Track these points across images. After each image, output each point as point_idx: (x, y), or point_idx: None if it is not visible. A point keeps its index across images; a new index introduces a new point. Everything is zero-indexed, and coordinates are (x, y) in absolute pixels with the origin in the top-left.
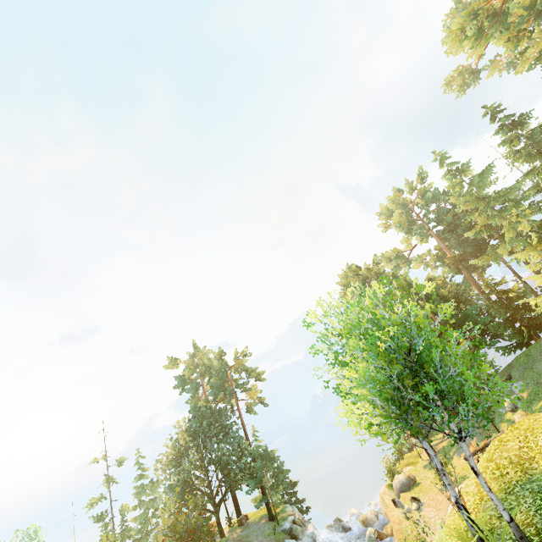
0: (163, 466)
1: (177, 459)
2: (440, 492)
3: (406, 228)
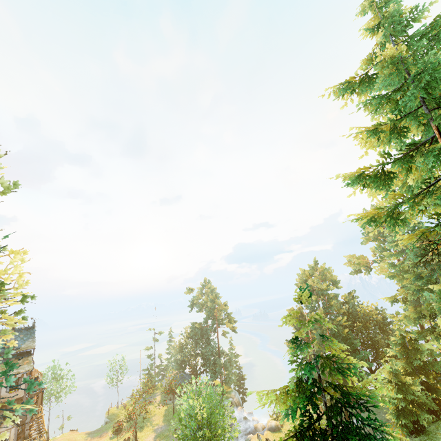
0: (173, 350)
1: (181, 348)
2: None
3: (377, 240)
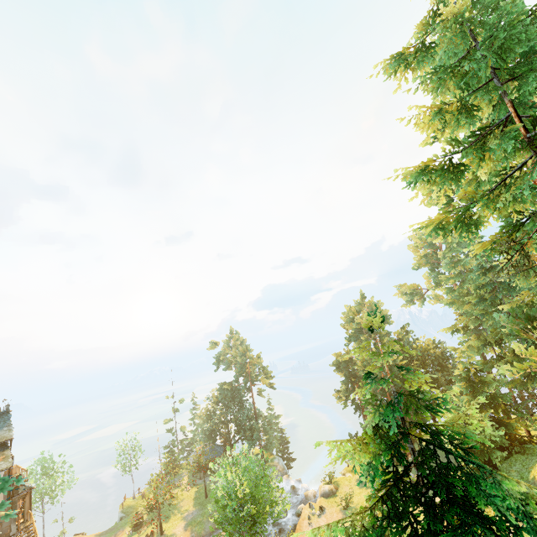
0: (199, 419)
1: (209, 415)
2: (338, 511)
3: (431, 265)
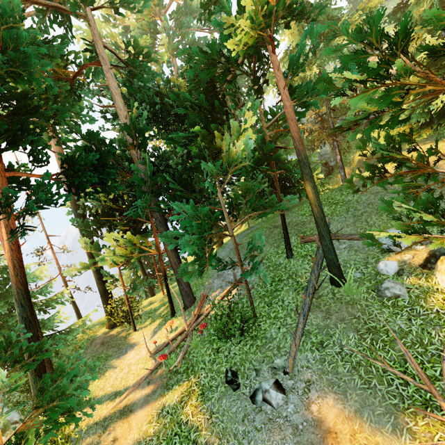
0: None
1: None
2: None
3: (143, 31)
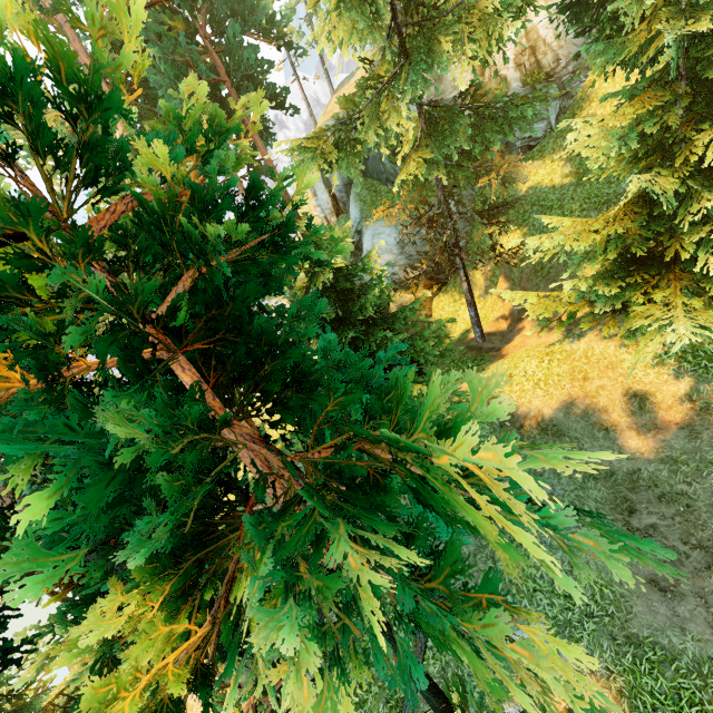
0: None
1: None
2: None
3: None
